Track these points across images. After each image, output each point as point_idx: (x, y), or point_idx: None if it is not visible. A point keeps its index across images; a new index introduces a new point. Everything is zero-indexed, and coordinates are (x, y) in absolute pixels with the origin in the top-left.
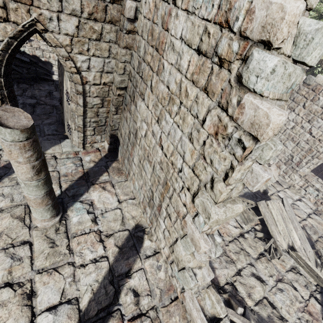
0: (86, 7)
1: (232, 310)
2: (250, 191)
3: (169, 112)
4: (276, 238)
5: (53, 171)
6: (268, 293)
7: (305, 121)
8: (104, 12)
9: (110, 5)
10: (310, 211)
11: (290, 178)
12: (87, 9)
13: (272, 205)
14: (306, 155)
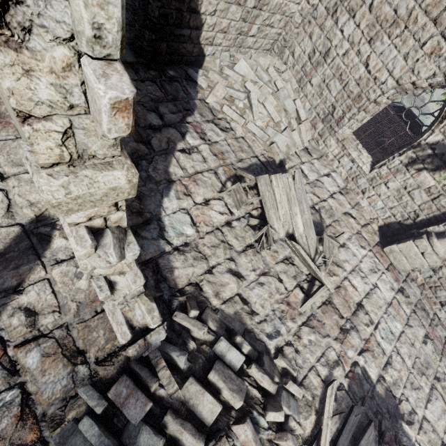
0: None
1: (187, 313)
2: (260, 161)
3: None
4: (272, 225)
5: None
6: (244, 289)
7: (365, 40)
8: None
9: None
10: (335, 189)
11: (325, 144)
12: None
13: (278, 181)
14: (352, 105)
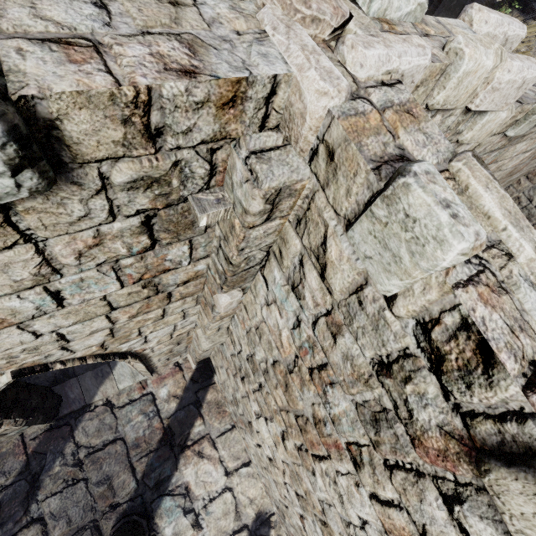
0: (122, 316)
1: None
2: None
3: (323, 535)
4: None
5: (114, 442)
6: None
7: None
8: (166, 299)
9: (178, 288)
10: None
11: None
12: (125, 315)
13: None
14: None
